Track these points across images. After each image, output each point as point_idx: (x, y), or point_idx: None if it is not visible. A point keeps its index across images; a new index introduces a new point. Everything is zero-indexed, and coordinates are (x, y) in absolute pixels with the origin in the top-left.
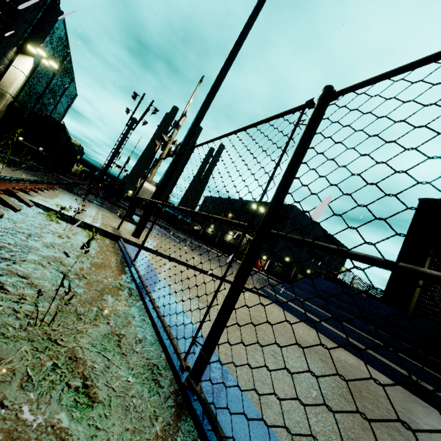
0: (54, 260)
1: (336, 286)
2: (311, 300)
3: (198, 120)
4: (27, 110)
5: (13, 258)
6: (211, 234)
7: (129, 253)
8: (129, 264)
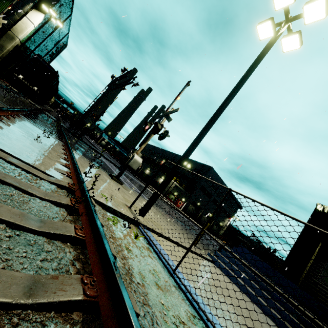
0: (159, 303)
1: (257, 258)
2: (243, 270)
3: (202, 136)
4: (27, 52)
5: (158, 325)
6: (147, 174)
7: (162, 254)
8: (171, 272)
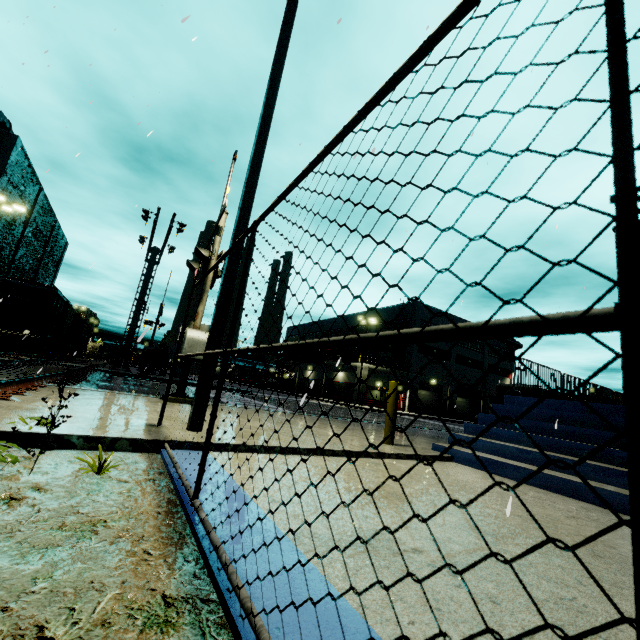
0: None
1: (550, 401)
2: (527, 440)
3: (247, 201)
4: None
5: None
6: (312, 379)
7: (183, 476)
8: (186, 507)
